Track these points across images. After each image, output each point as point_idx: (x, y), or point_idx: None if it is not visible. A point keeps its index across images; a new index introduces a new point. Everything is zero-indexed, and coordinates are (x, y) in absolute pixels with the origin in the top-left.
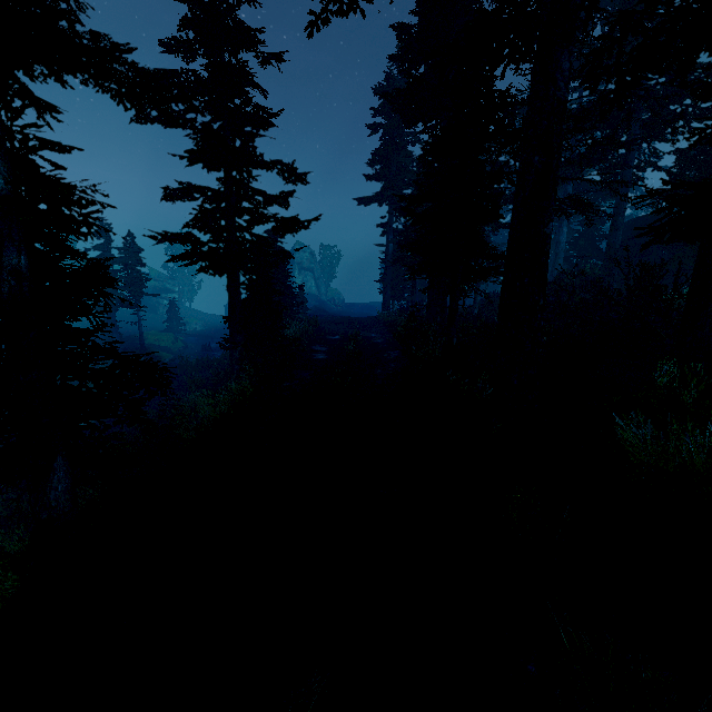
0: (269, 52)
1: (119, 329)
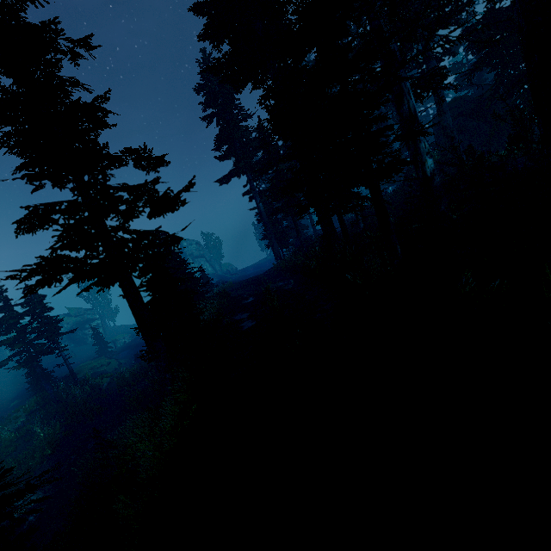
0: (73, 40)
1: (55, 373)
